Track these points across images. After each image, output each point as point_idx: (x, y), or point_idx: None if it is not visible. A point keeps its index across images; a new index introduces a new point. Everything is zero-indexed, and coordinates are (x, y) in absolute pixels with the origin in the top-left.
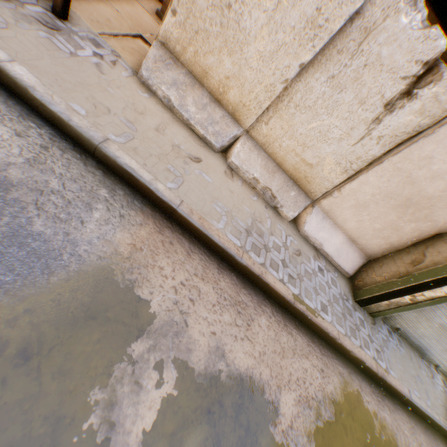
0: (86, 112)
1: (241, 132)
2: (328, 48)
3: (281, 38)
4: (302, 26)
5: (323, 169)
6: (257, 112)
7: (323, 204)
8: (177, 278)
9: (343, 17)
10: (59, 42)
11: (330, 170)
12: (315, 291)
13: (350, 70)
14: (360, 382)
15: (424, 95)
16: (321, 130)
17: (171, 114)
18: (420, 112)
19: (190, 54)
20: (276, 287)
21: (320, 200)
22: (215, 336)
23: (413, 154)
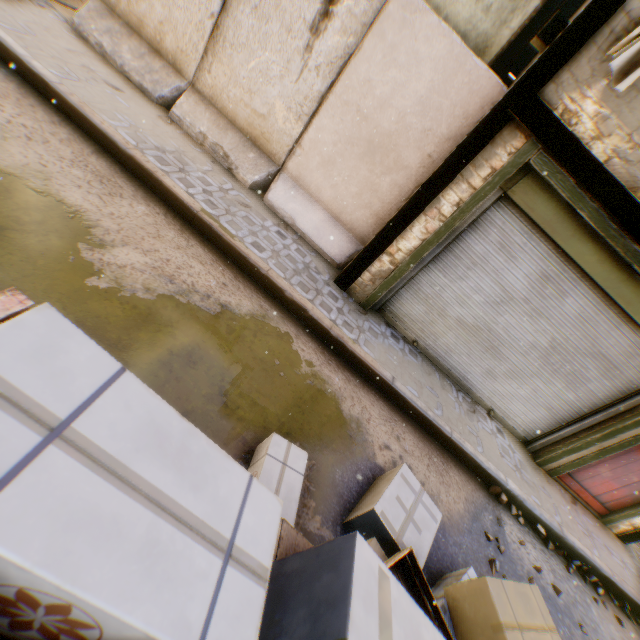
0: None
1: (185, 85)
2: None
3: None
4: None
5: (277, 119)
6: (195, 58)
7: (290, 169)
8: (21, 121)
9: None
10: None
11: (284, 120)
12: (252, 233)
13: None
14: (301, 334)
15: (340, 12)
16: (262, 71)
17: (103, 60)
18: (344, 32)
19: (125, 5)
20: (173, 189)
21: (285, 164)
22: (45, 168)
23: (352, 80)
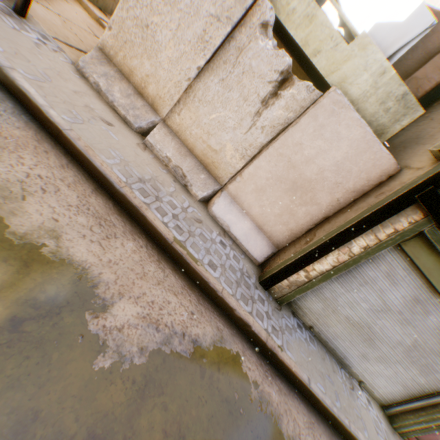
0: (4, 51)
1: (158, 120)
2: (217, 59)
3: (182, 49)
4: (196, 41)
5: (226, 155)
6: (170, 104)
7: (230, 189)
8: (37, 171)
9: (220, 36)
10: (7, 20)
11: (231, 156)
12: (206, 250)
13: (234, 75)
14: (245, 349)
15: (286, 95)
16: (220, 121)
17: (98, 95)
18: (286, 108)
19: (120, 58)
20: (154, 222)
21: (227, 185)
22: (56, 223)
23: (288, 140)
